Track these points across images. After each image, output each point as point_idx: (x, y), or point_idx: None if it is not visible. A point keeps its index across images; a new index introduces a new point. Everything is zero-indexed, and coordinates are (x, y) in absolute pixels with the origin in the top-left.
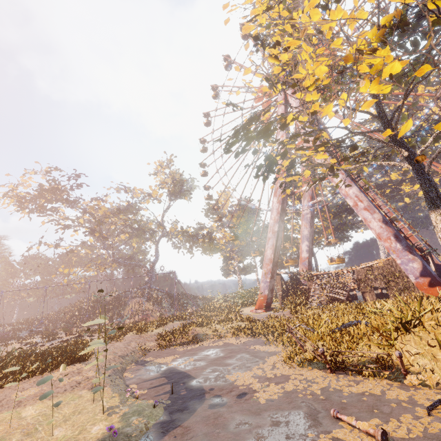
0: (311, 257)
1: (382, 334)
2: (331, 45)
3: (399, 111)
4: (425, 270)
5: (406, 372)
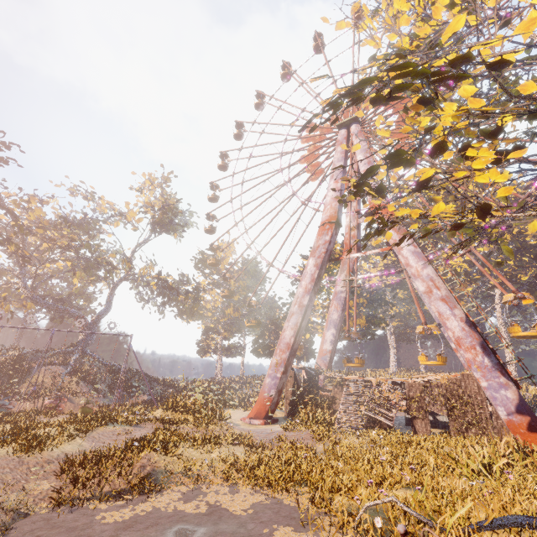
0: (334, 351)
1: None
2: None
3: None
4: (523, 404)
5: None
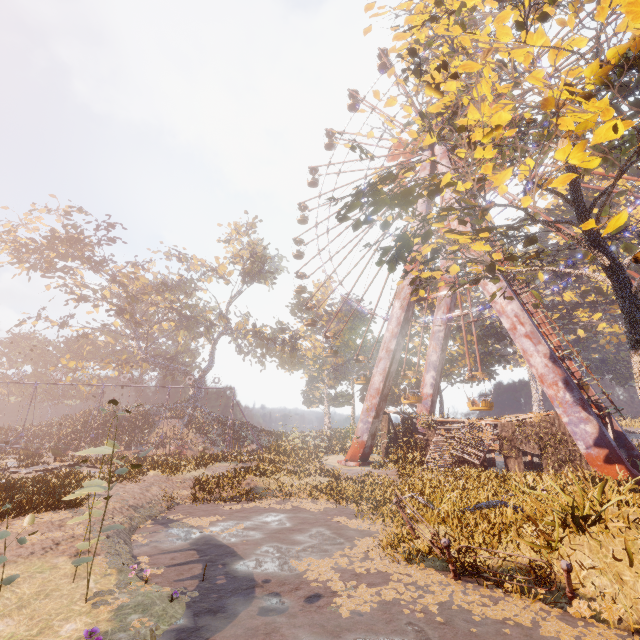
0: (436, 395)
1: (540, 529)
2: (527, 78)
3: (605, 198)
4: (602, 437)
5: (573, 595)
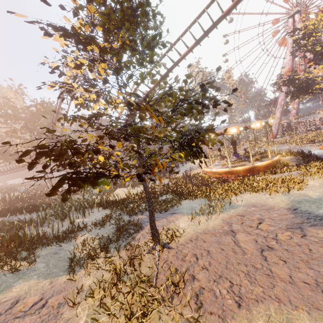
0: (297, 112)
1: None
2: None
3: None
4: None
5: None
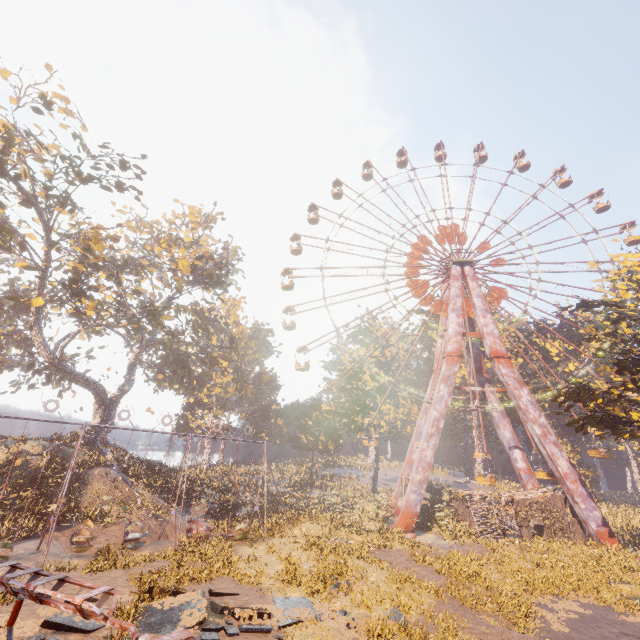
0: None
1: None
2: None
3: None
4: (604, 520)
5: None
